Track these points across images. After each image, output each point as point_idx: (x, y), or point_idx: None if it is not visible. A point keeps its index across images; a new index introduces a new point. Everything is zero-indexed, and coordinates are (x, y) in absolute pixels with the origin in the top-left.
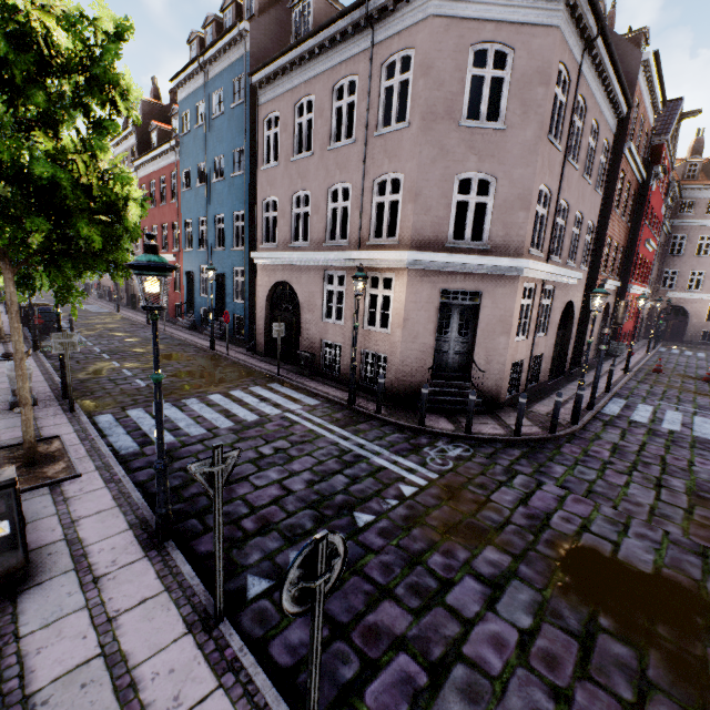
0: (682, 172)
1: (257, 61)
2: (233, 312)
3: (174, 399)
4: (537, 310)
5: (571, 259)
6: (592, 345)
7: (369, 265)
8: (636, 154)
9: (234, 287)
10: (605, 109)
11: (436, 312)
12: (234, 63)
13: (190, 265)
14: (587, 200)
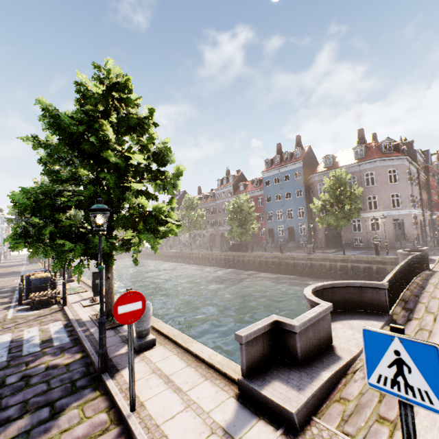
0: (436, 167)
1: (304, 168)
2: (299, 238)
3: (333, 253)
4: (415, 221)
5: (417, 207)
6: (428, 234)
7: (370, 216)
8: (422, 174)
9: (299, 230)
10: (413, 169)
11: (392, 224)
12: (294, 169)
13: (271, 226)
14: (416, 191)
